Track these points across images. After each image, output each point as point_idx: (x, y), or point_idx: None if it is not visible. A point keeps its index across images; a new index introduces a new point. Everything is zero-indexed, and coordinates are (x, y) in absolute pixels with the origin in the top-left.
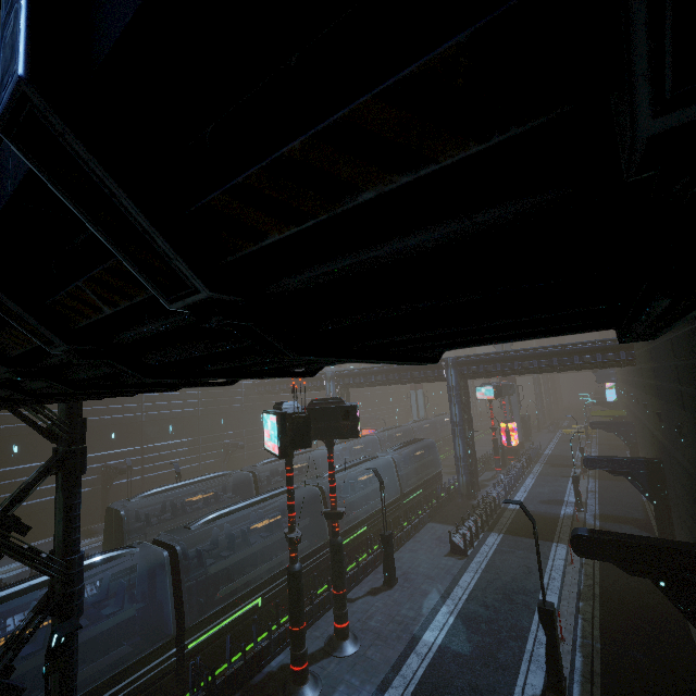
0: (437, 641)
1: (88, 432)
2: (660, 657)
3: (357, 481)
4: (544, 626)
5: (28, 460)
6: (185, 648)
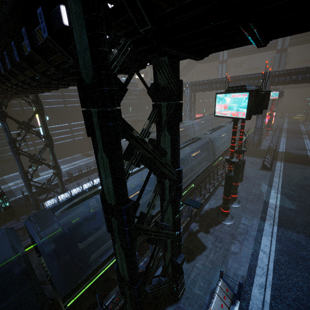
0: (277, 203)
1: (75, 111)
2: None
3: (221, 136)
4: None
5: (54, 124)
6: None
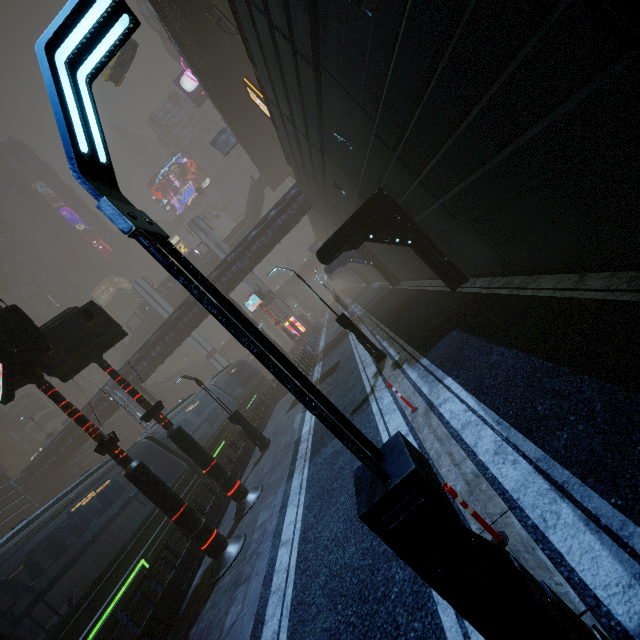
0: (312, 424)
1: None
2: (414, 305)
3: (185, 413)
4: (348, 328)
5: None
6: None
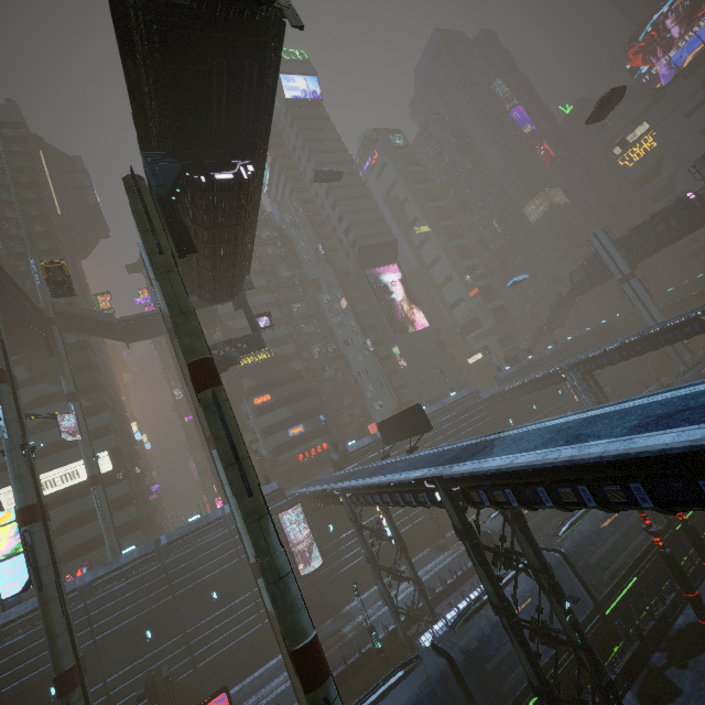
0: None
1: None
2: None
3: None
4: None
5: None
6: (604, 614)
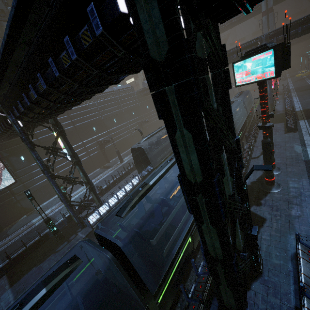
0: None
1: (84, 129)
2: None
3: (236, 111)
4: None
5: None
6: None
